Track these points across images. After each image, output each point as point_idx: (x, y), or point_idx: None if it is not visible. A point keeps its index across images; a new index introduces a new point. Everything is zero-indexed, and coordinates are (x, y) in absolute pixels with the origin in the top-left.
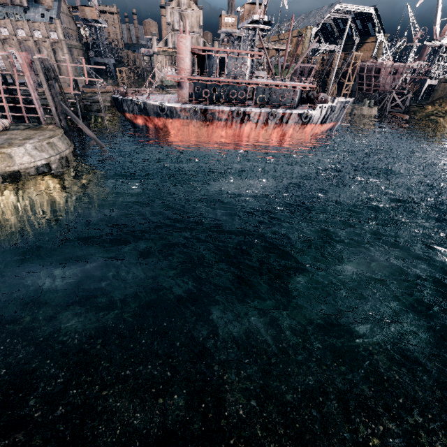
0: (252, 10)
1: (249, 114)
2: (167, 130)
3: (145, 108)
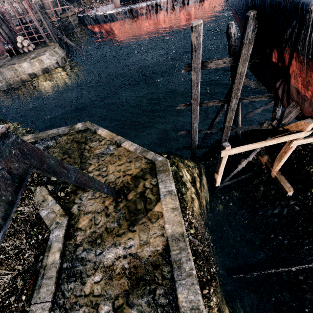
0: None
1: (160, 4)
2: (113, 31)
3: (97, 19)
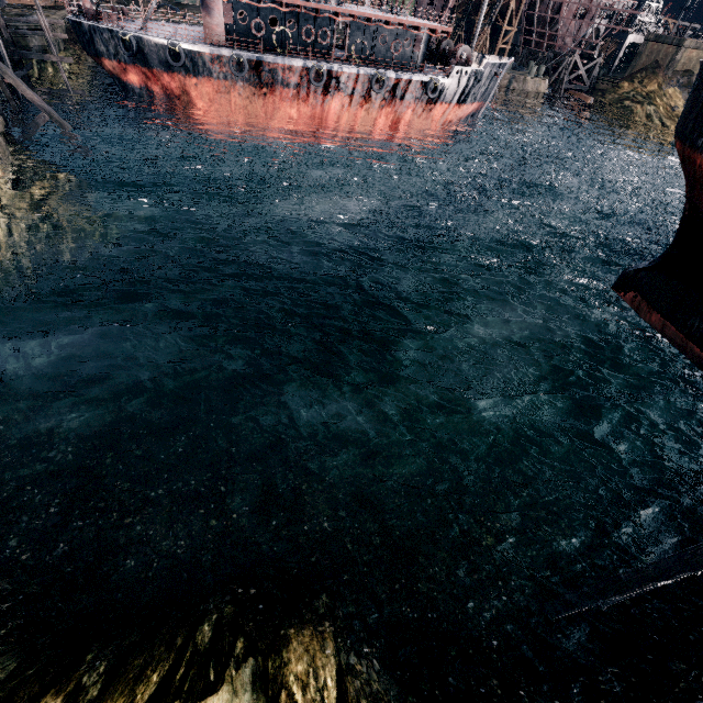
0: None
1: (338, 76)
2: (189, 100)
3: (141, 51)
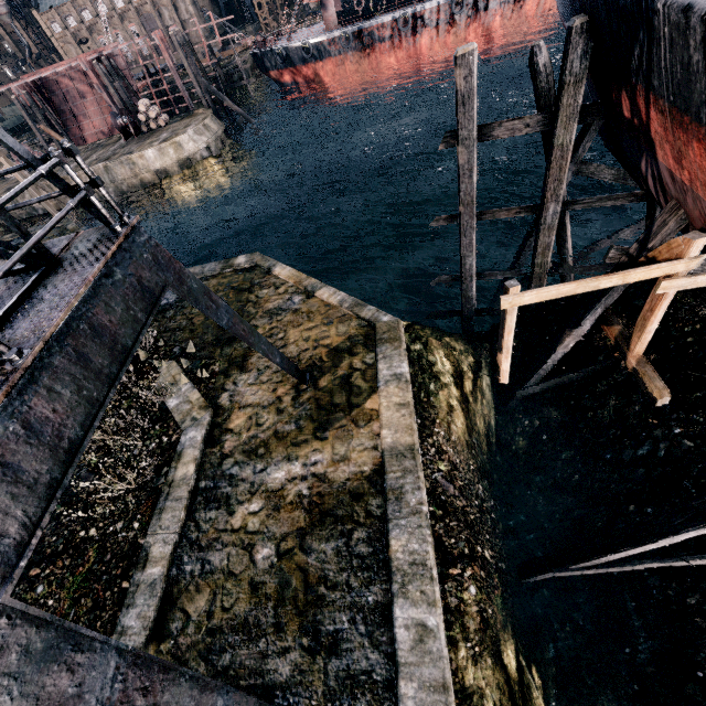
0: None
1: (422, 15)
2: (320, 80)
3: (288, 56)
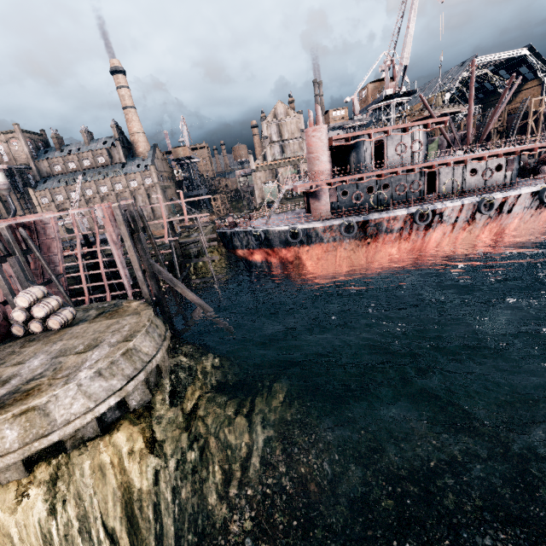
0: (378, 88)
1: (441, 212)
2: (300, 262)
3: (267, 238)
